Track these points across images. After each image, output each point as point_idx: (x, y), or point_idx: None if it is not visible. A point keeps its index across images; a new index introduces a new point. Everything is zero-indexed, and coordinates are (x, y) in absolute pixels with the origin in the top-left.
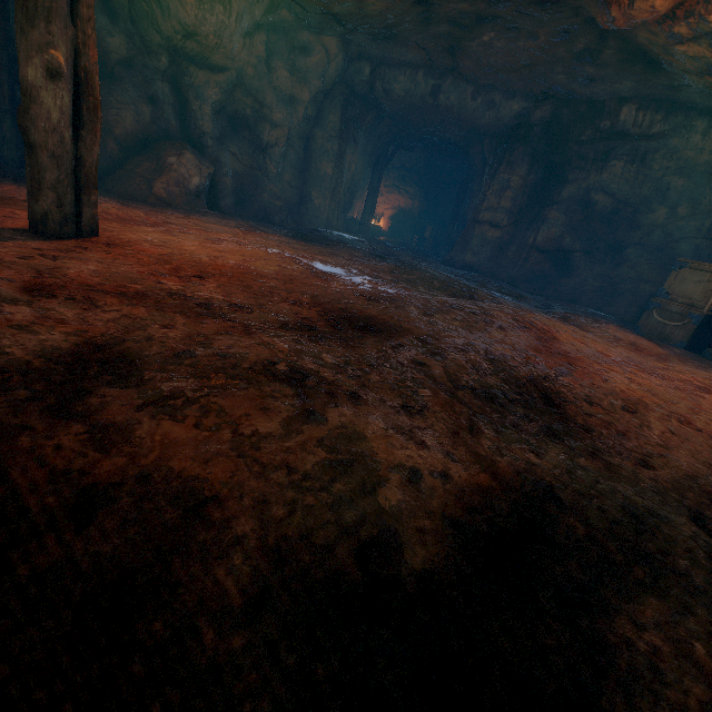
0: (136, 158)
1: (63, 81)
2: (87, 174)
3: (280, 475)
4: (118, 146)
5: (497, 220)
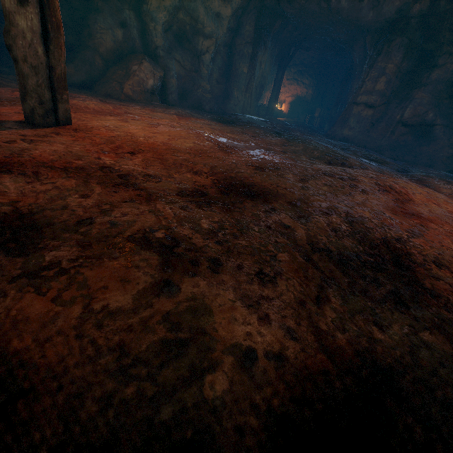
0: (113, 68)
1: (31, 6)
2: (58, 79)
3: (111, 359)
4: (102, 60)
5: (372, 102)
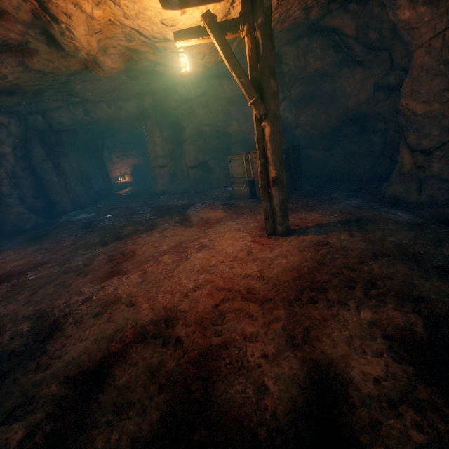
0: None
1: None
2: None
3: None
4: None
5: (161, 163)
